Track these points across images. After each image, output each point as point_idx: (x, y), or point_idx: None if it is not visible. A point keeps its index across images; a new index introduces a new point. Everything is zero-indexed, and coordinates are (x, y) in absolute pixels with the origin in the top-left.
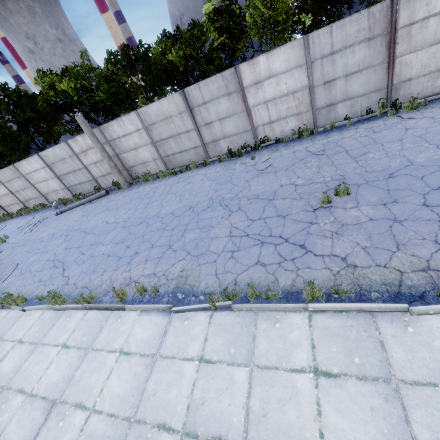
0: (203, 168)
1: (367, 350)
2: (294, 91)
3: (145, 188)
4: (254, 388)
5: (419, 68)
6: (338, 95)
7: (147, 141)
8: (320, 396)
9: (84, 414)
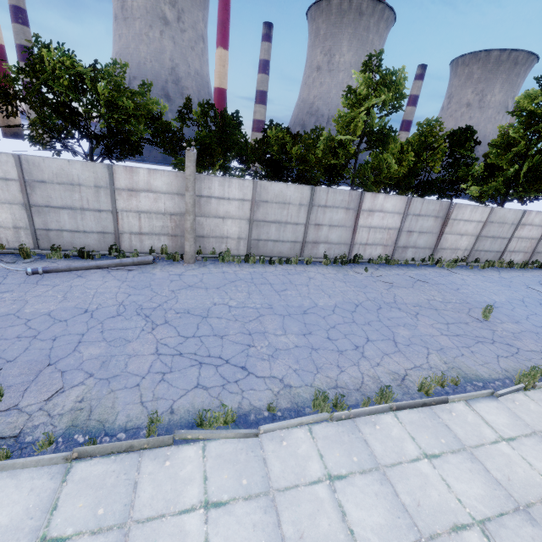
0: (308, 266)
1: None
2: (390, 228)
3: (235, 269)
4: None
5: (449, 244)
6: (411, 243)
7: (245, 215)
8: None
9: None
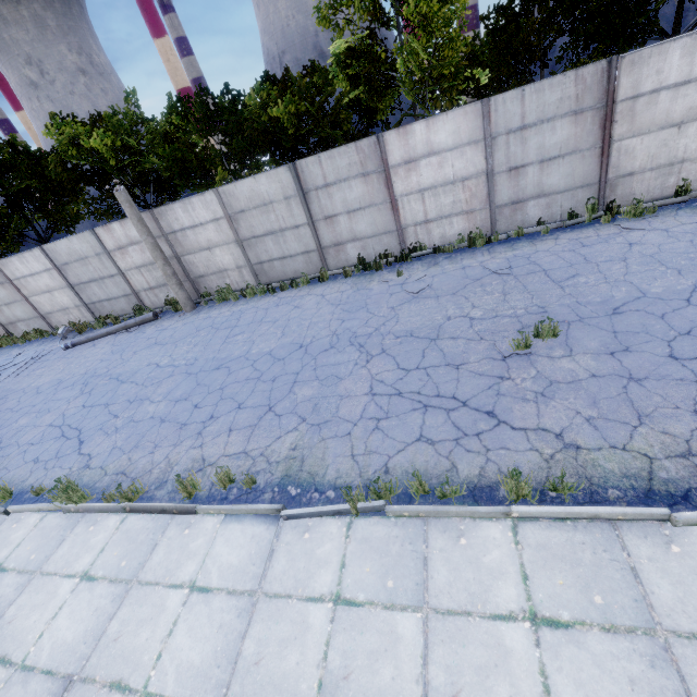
0: (319, 285)
1: (612, 583)
2: (465, 178)
3: (222, 311)
4: (432, 649)
5: (645, 159)
6: (529, 189)
7: (229, 237)
8: (544, 660)
9: None
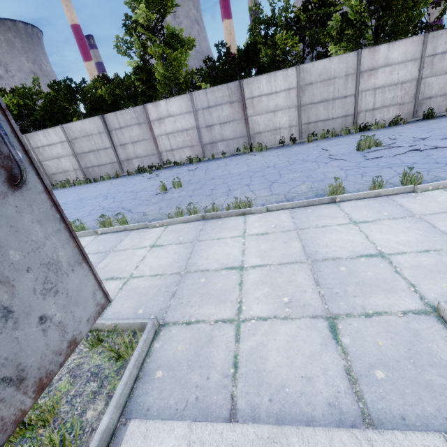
0: (114, 179)
1: (111, 244)
2: (187, 129)
3: (58, 191)
4: None
5: (264, 126)
6: (217, 137)
7: (69, 152)
8: None
9: None
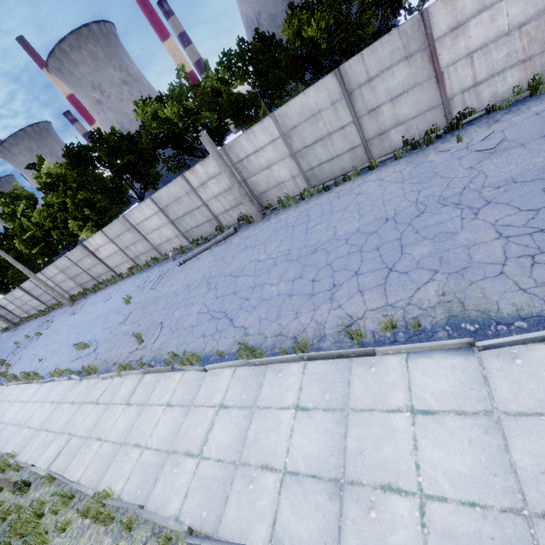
0: (371, 173)
1: None
2: (522, 24)
3: (288, 214)
4: None
5: None
6: None
7: (284, 153)
8: None
9: (409, 502)
